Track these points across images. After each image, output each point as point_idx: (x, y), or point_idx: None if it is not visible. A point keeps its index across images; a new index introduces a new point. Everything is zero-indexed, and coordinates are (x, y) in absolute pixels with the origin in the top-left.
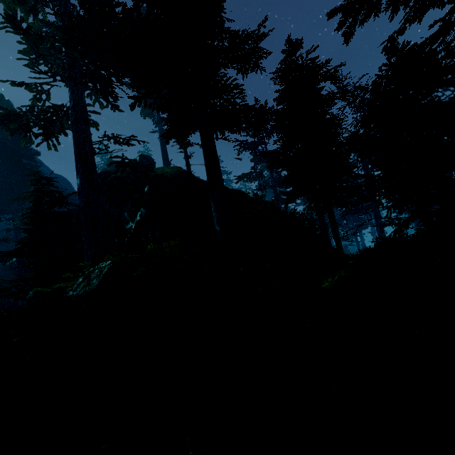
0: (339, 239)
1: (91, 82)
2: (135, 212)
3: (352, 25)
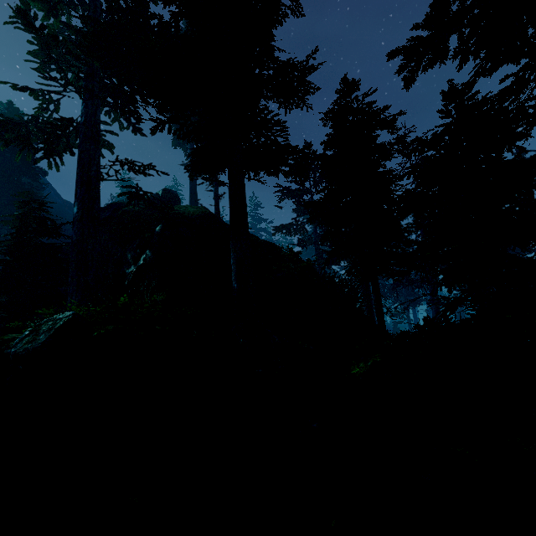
0: (382, 314)
1: (112, 98)
2: (140, 255)
3: (415, 70)
